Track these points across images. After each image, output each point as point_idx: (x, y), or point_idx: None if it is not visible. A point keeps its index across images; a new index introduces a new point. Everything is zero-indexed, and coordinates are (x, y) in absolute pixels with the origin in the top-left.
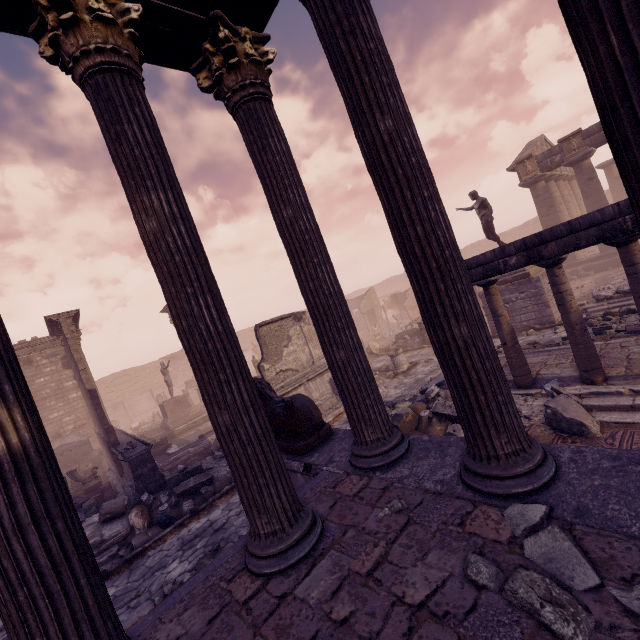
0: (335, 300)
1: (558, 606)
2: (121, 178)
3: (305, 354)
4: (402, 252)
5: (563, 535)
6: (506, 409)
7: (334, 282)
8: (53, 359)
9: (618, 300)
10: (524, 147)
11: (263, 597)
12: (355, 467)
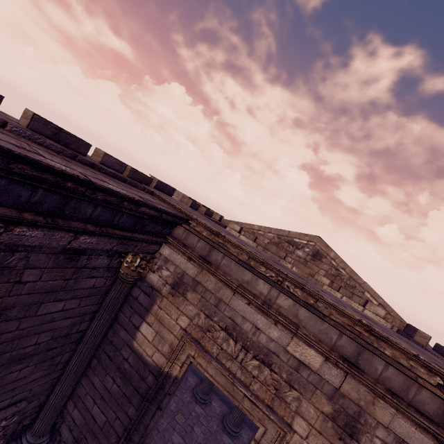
0: None
1: None
2: None
3: None
4: None
5: None
6: None
7: None
8: None
9: None
10: None
11: None
12: None
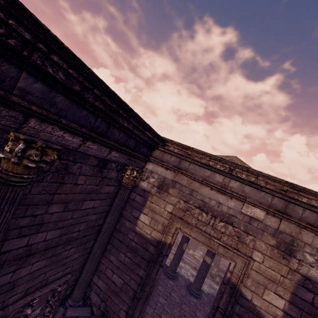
0: None
1: None
2: None
3: None
4: None
5: None
6: None
7: None
8: None
9: None
10: None
11: None
12: None
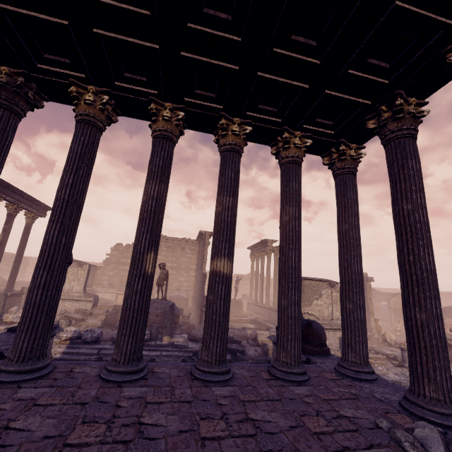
0: (356, 277)
1: (413, 446)
2: (281, 199)
3: (328, 310)
4: (399, 265)
5: (437, 431)
6: (439, 372)
7: (359, 267)
8: (192, 251)
9: None
10: None
11: (274, 381)
12: (336, 370)
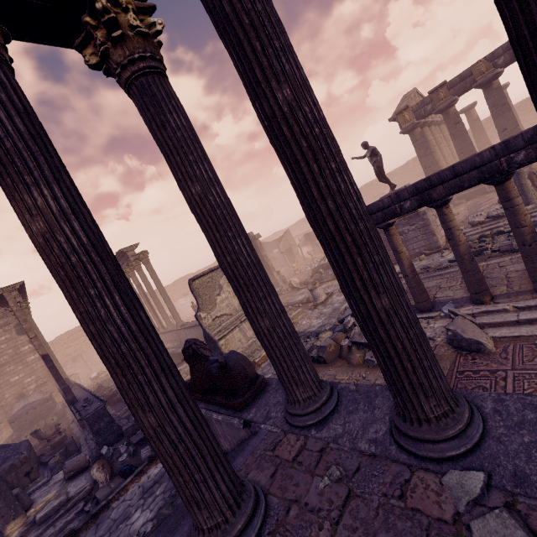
0: (254, 270)
1: None
2: None
3: (236, 299)
4: (315, 227)
5: (513, 522)
6: (432, 373)
7: (251, 253)
8: (6, 328)
9: (489, 224)
10: (401, 99)
11: None
12: (291, 425)
